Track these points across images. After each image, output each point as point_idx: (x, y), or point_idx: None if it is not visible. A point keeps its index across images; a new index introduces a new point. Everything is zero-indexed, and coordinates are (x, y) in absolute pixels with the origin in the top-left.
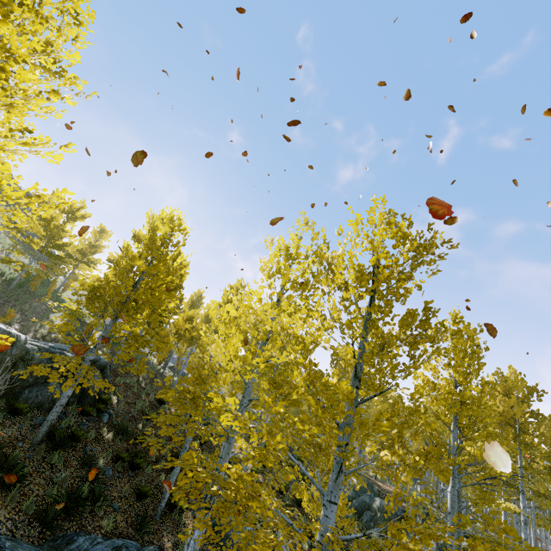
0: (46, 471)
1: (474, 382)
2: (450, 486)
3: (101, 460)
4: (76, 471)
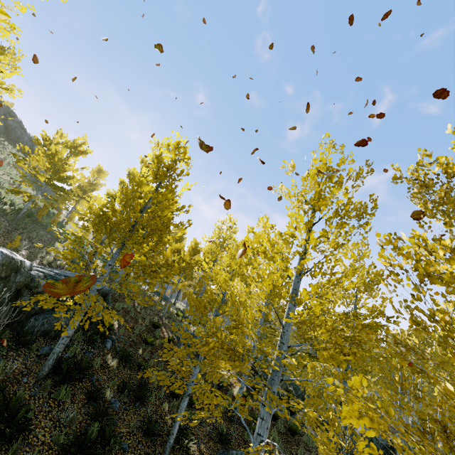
0: (53, 410)
1: None
2: None
3: (107, 391)
4: (83, 406)
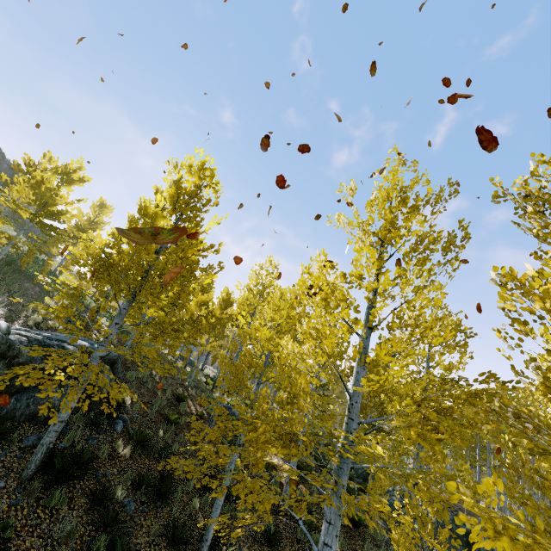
0: (43, 522)
1: None
2: None
3: (118, 490)
4: (85, 513)
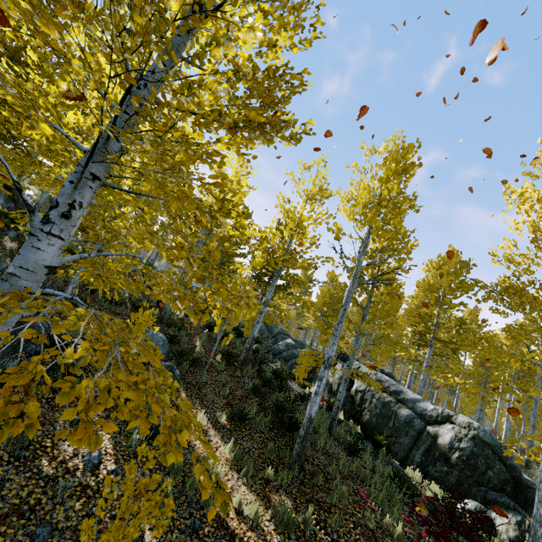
0: None
1: (396, 191)
2: (349, 286)
3: None
4: None
